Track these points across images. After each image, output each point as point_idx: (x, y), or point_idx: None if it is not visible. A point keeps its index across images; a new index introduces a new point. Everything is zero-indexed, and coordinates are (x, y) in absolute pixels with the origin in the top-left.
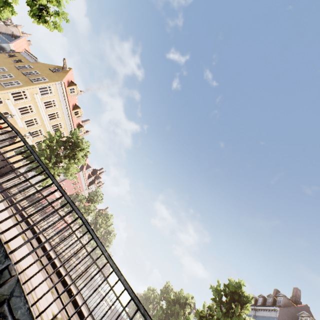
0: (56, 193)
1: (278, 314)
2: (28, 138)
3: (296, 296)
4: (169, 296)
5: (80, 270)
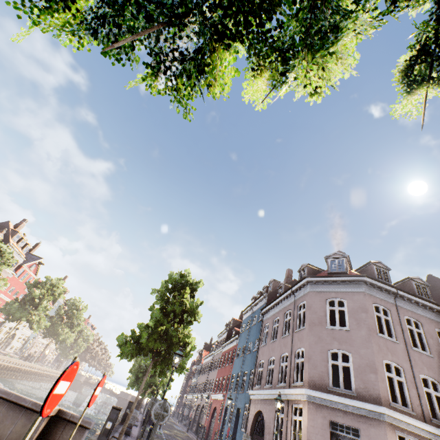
0: None
1: (267, 299)
2: None
3: (288, 276)
4: None
5: (46, 373)
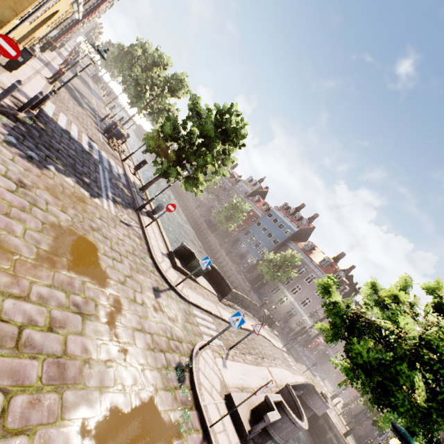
0: (83, 25)
1: (297, 230)
2: (78, 3)
3: (313, 219)
4: (233, 201)
5: None
